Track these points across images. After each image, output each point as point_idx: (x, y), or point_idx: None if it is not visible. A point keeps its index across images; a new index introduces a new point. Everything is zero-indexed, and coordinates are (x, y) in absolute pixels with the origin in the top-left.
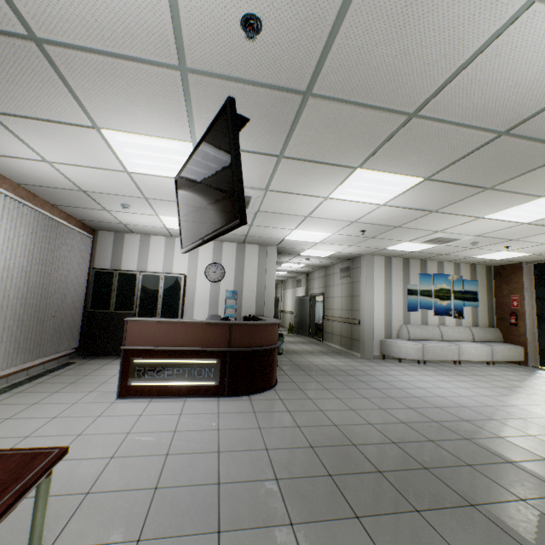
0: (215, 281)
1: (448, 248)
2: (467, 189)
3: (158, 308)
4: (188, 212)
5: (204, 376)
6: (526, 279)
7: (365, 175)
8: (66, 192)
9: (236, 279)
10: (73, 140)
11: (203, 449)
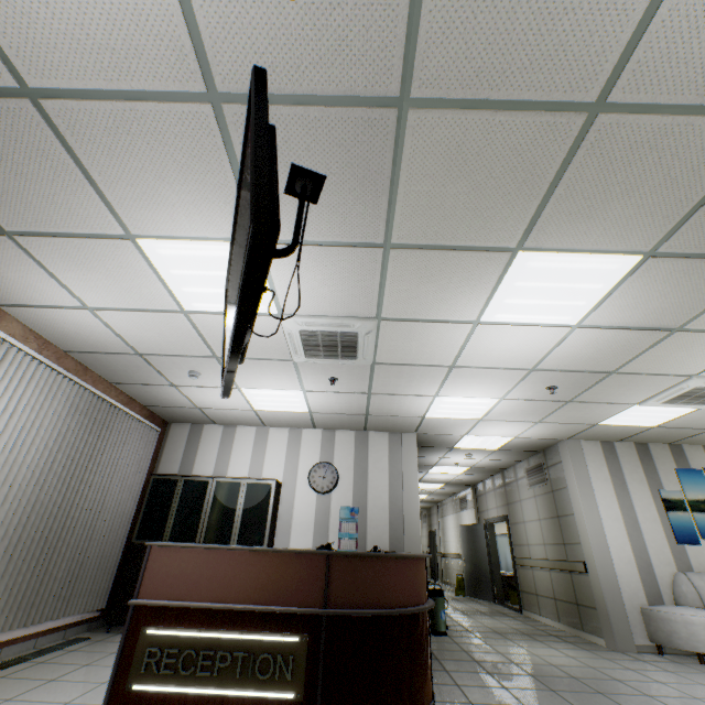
0: (322, 491)
1: None
2: None
3: (233, 537)
4: (229, 318)
5: (274, 677)
6: None
7: (534, 264)
8: (121, 358)
9: (355, 487)
10: (109, 264)
11: None
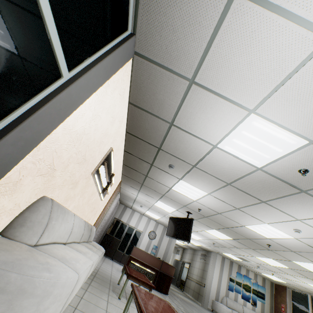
0: (151, 238)
1: (248, 263)
2: (245, 246)
3: (129, 242)
4: (172, 228)
5: (149, 277)
6: (288, 297)
7: (216, 231)
8: (130, 198)
9: (159, 241)
10: (150, 198)
11: None
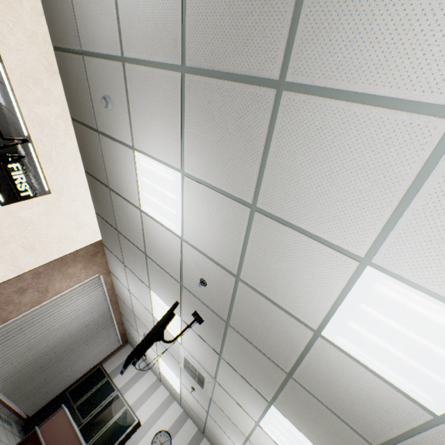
0: None
1: None
2: None
3: (97, 434)
4: None
5: None
6: None
7: (280, 417)
8: (128, 308)
9: None
10: (141, 288)
11: None
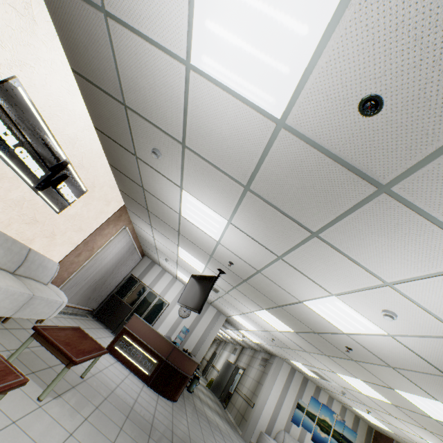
0: (181, 316)
1: (330, 386)
2: (316, 349)
3: (145, 313)
4: (188, 291)
5: (146, 366)
6: None
7: (268, 313)
8: (150, 243)
9: (193, 322)
10: (168, 242)
11: (131, 394)
